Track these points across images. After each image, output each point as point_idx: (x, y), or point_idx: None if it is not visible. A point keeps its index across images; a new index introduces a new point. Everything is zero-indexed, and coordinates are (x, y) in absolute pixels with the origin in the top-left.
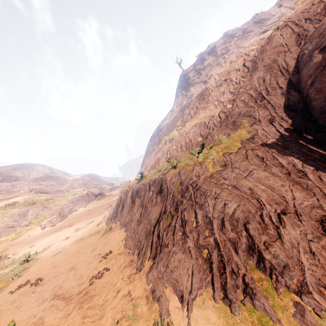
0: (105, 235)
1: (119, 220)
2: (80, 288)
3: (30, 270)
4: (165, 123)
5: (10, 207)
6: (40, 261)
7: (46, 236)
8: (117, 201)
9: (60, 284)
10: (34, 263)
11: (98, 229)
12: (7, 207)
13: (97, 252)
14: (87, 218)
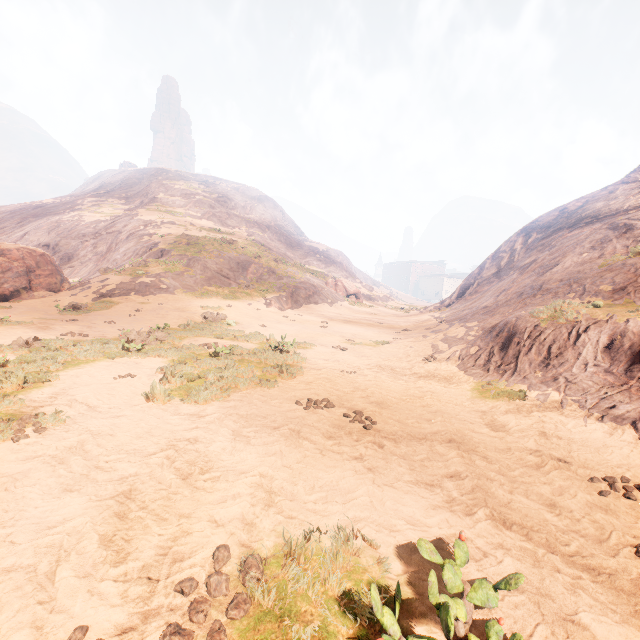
0: (506, 404)
1: (553, 389)
2: (618, 561)
3: (305, 375)
4: (613, 204)
5: (227, 245)
6: (315, 367)
7: (280, 320)
8: (502, 333)
9: (474, 481)
10: (303, 364)
11: (439, 372)
12: (223, 243)
13: (527, 443)
14: (354, 328)
